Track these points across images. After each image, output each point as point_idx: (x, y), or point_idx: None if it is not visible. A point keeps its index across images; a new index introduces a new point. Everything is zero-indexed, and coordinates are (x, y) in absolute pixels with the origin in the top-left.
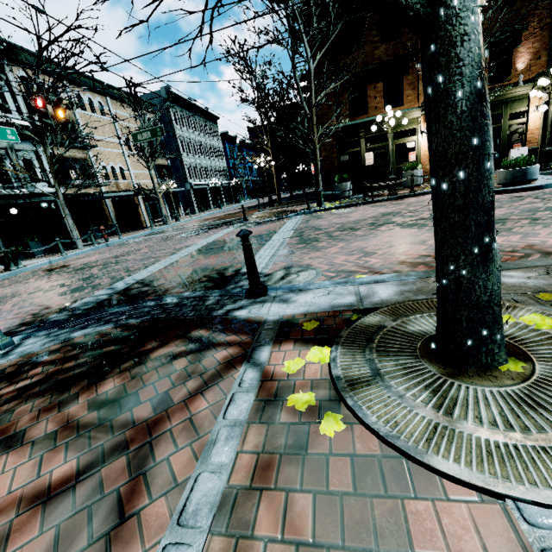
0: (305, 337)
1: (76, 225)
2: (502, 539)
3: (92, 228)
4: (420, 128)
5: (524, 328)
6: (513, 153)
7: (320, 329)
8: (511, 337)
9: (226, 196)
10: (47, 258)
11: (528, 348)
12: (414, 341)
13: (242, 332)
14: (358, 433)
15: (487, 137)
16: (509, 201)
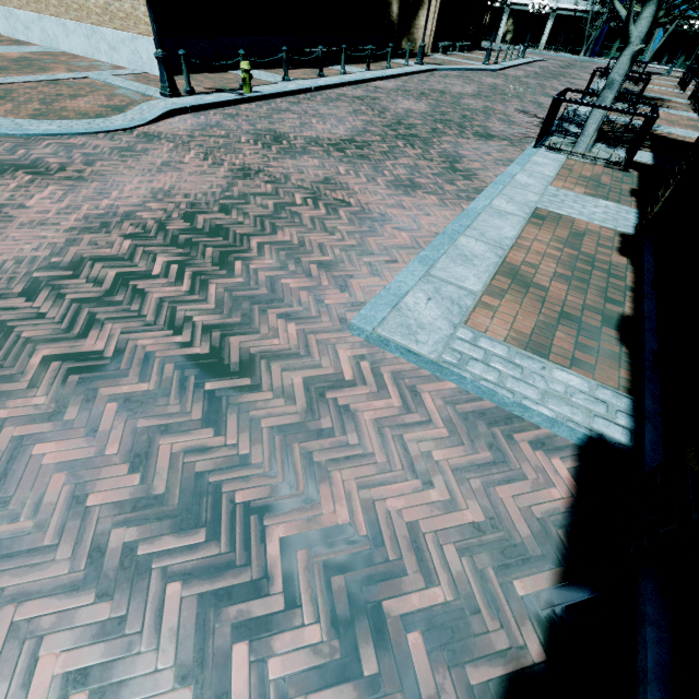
0: None
1: None
2: None
3: None
4: None
5: None
6: None
7: None
8: None
9: (562, 34)
10: None
11: None
12: None
13: None
14: None
15: None
16: None
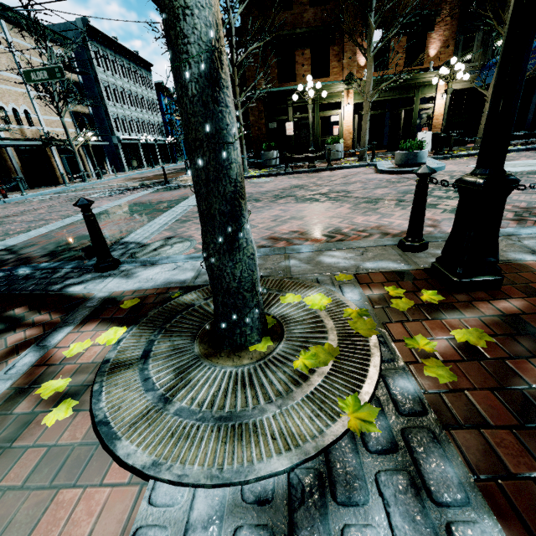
0: (117, 316)
1: None
2: (122, 519)
3: None
4: (344, 103)
5: (301, 307)
6: (420, 136)
7: (137, 308)
8: (284, 317)
9: (162, 154)
10: None
11: (287, 328)
12: (204, 321)
13: (61, 310)
14: (81, 420)
15: (224, 125)
16: (396, 182)
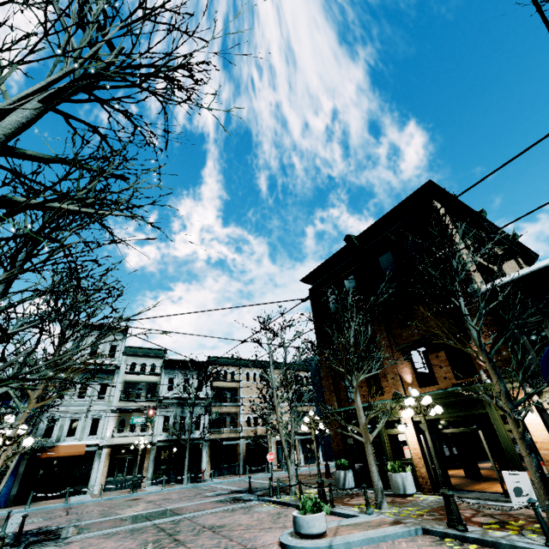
0: None
1: (212, 461)
2: None
3: (223, 465)
4: (403, 420)
5: None
6: (508, 478)
7: None
8: None
9: None
10: (160, 488)
11: None
12: None
13: None
14: None
15: None
16: None
